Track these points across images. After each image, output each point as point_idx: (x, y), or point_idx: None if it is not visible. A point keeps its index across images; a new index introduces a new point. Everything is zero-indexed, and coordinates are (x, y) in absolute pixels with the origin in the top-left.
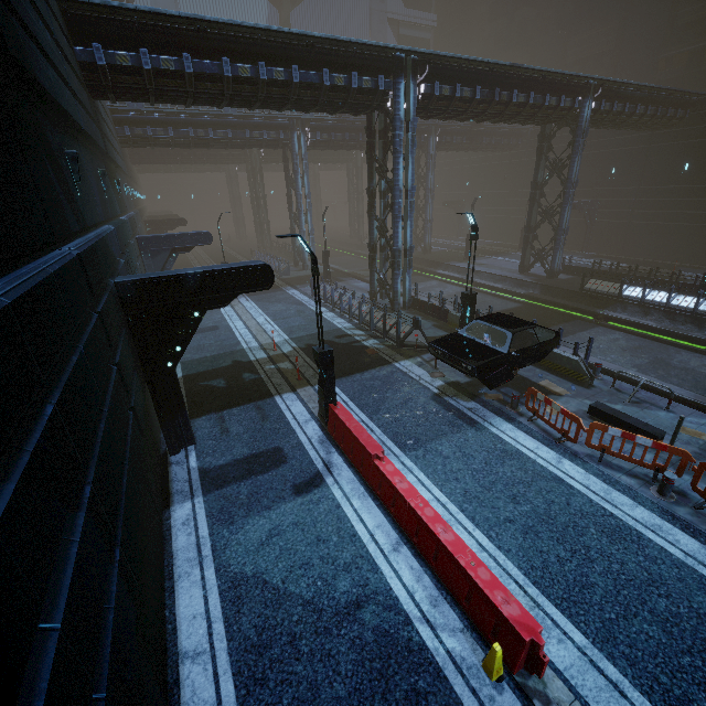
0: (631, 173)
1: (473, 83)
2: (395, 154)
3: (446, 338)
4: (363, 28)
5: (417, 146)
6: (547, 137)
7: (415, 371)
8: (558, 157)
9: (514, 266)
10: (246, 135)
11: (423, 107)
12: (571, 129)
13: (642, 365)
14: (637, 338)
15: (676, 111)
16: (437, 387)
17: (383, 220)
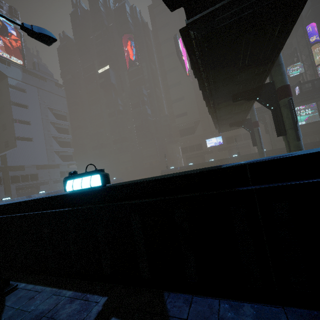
0: None
1: None
2: None
3: None
4: (43, 154)
5: None
6: None
7: None
8: None
9: None
10: None
11: None
12: None
13: None
14: None
15: None
16: None
17: None
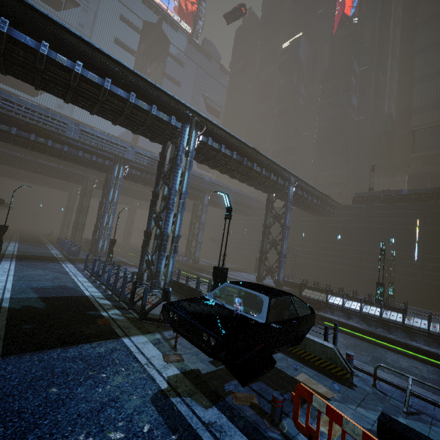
0: (312, 236)
1: (232, 149)
2: (176, 166)
3: (188, 299)
4: None
5: (197, 197)
6: (271, 201)
7: (146, 350)
8: (278, 211)
9: (253, 278)
10: (79, 153)
11: (200, 150)
12: (284, 198)
13: (368, 362)
14: (349, 336)
15: (330, 208)
16: (167, 378)
17: (160, 212)
